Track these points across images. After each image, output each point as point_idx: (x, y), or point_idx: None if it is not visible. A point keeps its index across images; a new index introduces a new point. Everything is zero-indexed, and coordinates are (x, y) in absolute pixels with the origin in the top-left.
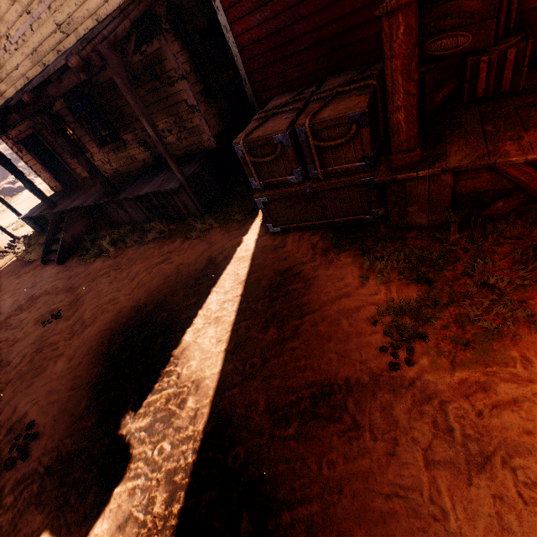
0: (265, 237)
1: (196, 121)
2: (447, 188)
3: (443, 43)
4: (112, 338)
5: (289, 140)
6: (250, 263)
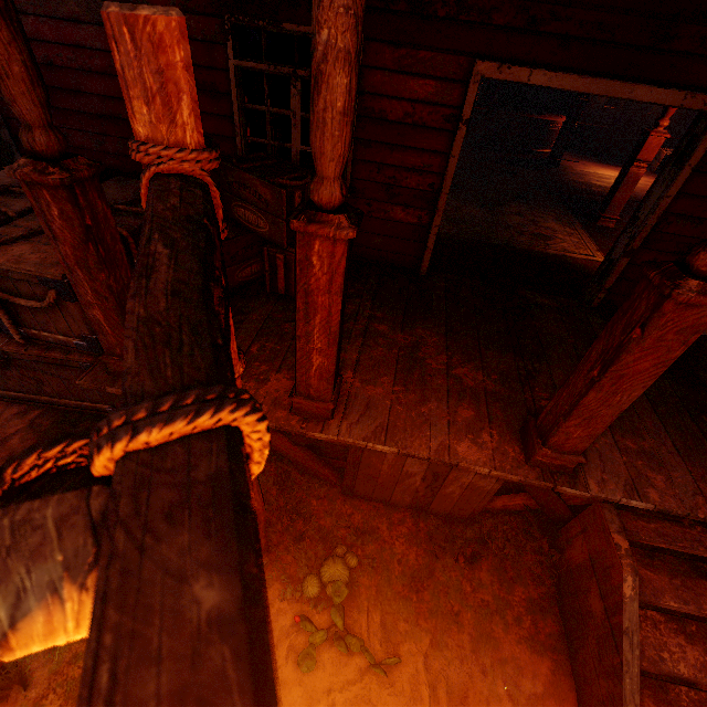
0: None
1: None
2: None
3: (247, 213)
4: None
5: None
6: None
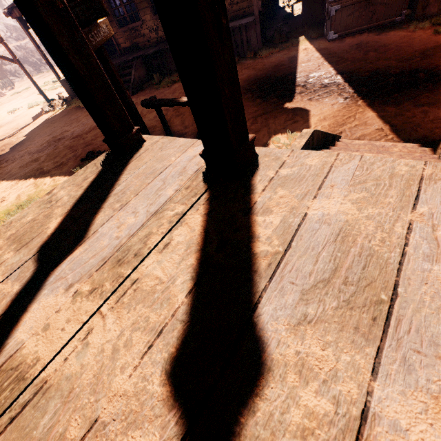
0: (326, 43)
1: None
2: None
3: None
4: (245, 88)
5: None
6: (326, 50)
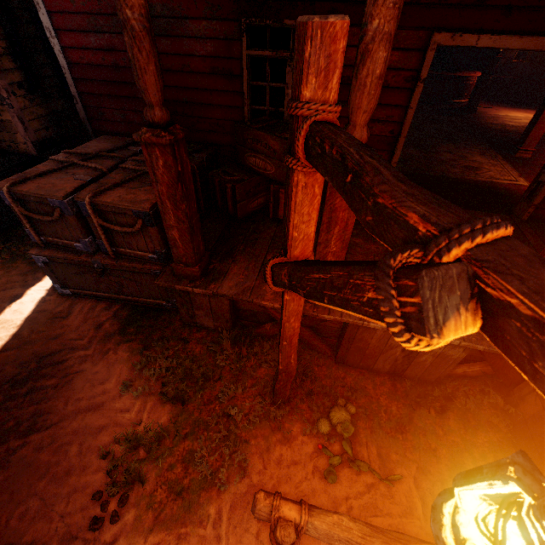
0: (50, 298)
1: (7, 115)
2: (225, 305)
3: (257, 161)
4: None
5: (70, 209)
6: (9, 333)
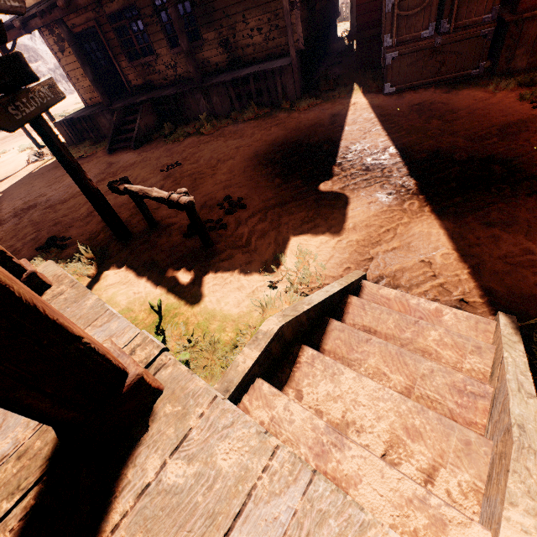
0: (381, 97)
1: (292, 19)
2: None
3: None
4: (268, 157)
5: None
6: (378, 108)
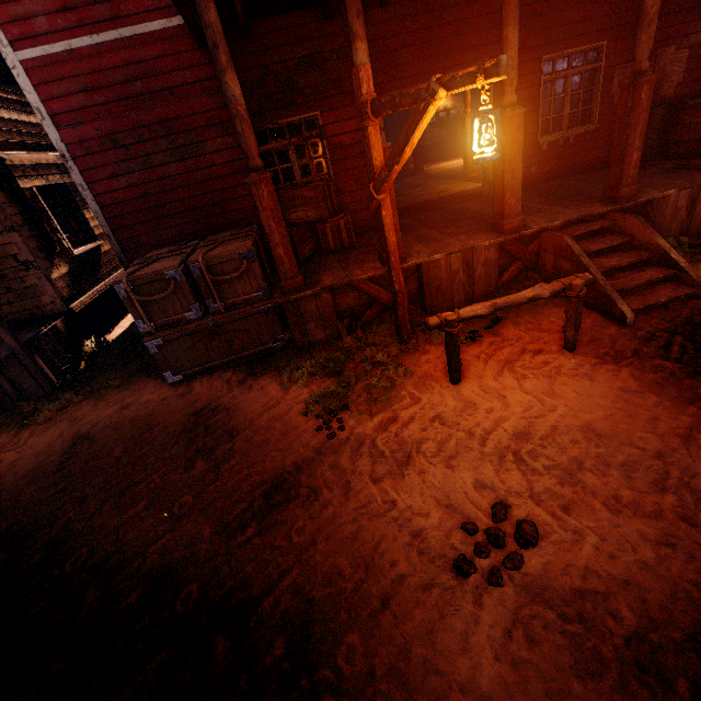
0: (163, 390)
1: (32, 280)
2: (330, 304)
3: (298, 214)
4: None
5: (184, 276)
6: (149, 419)
